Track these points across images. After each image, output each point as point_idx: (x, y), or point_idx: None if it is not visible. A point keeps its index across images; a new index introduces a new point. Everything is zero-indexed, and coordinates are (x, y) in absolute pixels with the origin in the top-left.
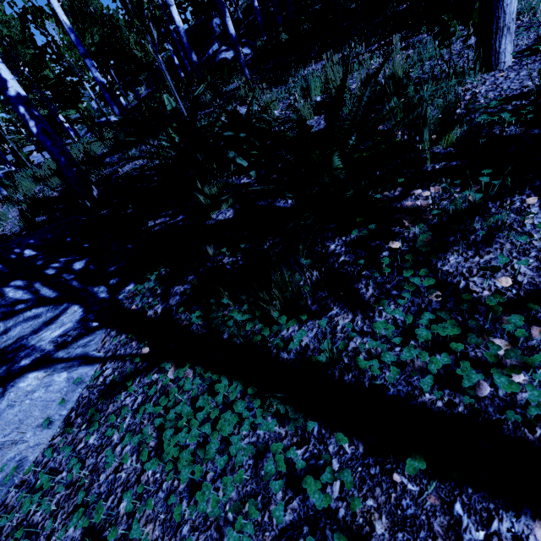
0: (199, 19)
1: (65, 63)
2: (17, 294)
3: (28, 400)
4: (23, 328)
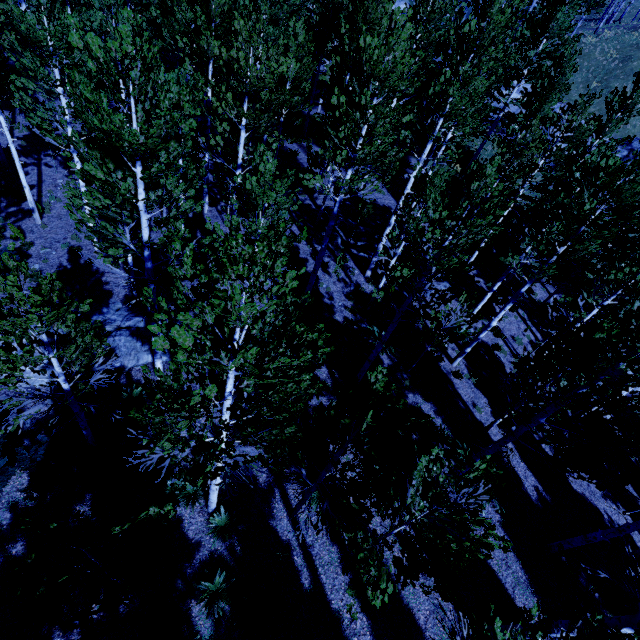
0: None
1: None
2: None
3: None
4: None
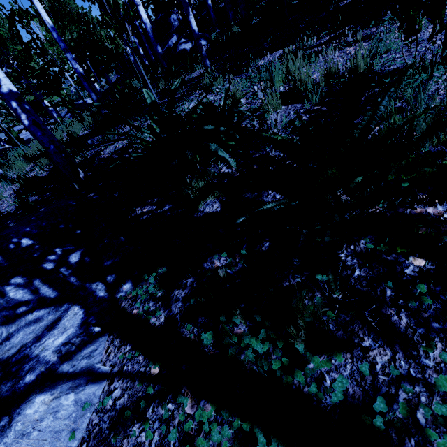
0: (159, 15)
1: (48, 57)
2: (17, 294)
3: (36, 431)
4: (25, 334)
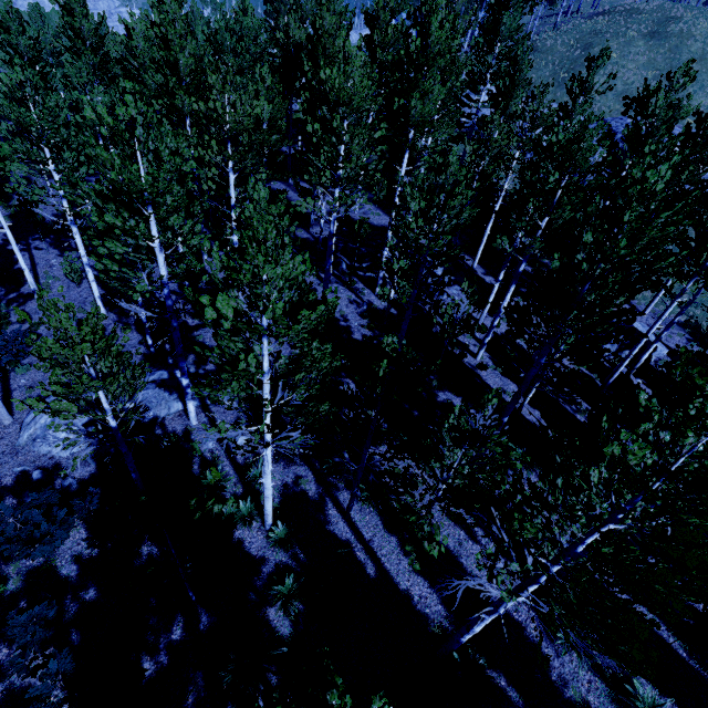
0: None
1: None
2: None
3: None
4: None
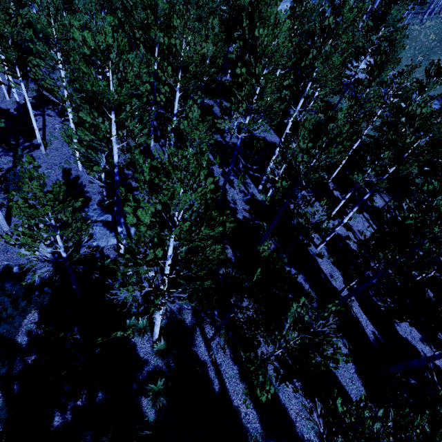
0: None
1: None
2: None
3: None
4: None
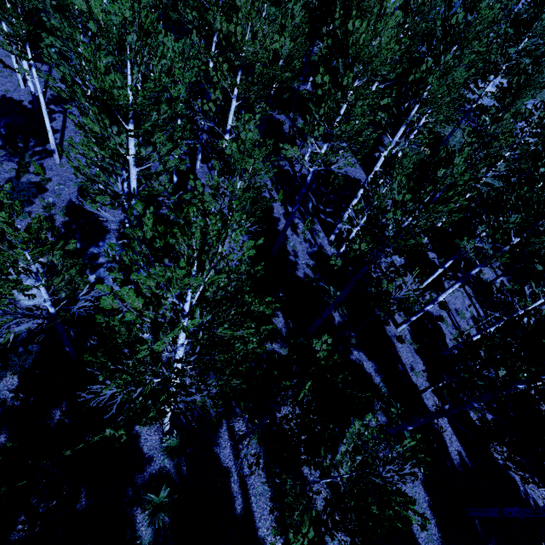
0: None
1: None
2: None
3: None
4: None
